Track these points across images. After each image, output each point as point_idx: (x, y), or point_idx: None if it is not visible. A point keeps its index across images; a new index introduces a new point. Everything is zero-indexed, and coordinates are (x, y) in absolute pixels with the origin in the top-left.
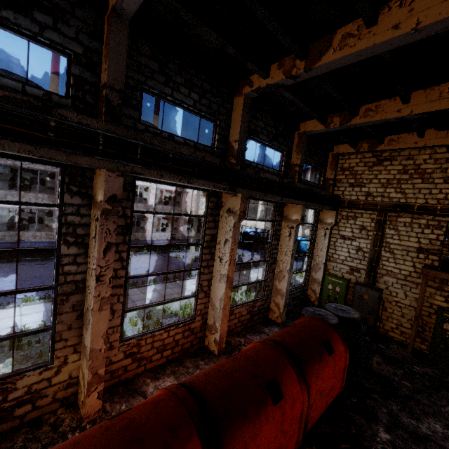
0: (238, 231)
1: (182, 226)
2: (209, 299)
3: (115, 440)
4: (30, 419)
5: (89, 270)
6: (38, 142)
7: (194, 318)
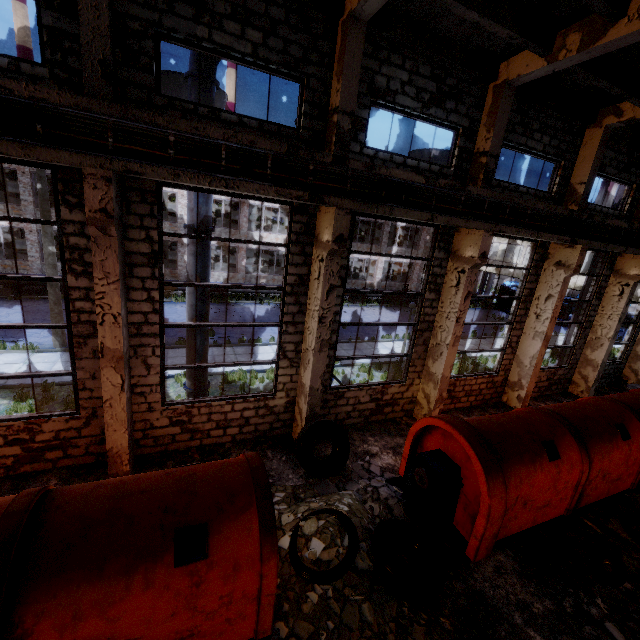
0: (566, 287)
1: (416, 275)
2: (514, 356)
3: (515, 420)
4: (389, 418)
5: (442, 313)
6: (453, 214)
7: (498, 372)
